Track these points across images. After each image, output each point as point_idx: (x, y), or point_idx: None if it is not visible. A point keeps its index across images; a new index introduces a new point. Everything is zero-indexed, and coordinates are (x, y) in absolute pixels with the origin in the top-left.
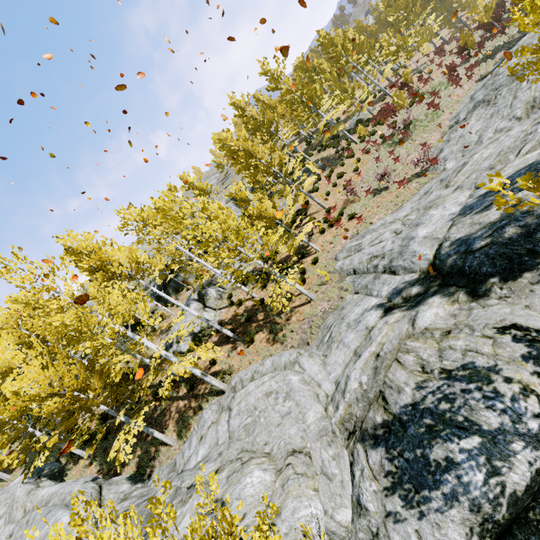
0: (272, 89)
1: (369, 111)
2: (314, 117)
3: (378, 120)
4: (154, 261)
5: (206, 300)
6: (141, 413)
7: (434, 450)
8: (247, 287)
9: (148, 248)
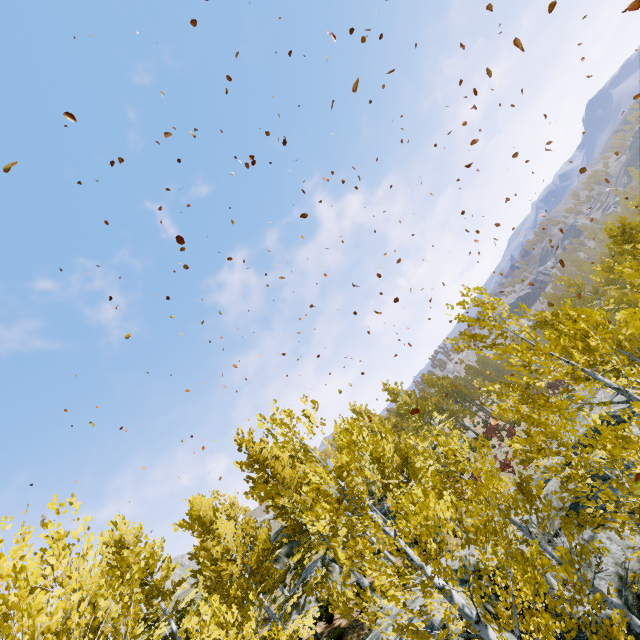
0: (392, 400)
1: (474, 432)
2: (428, 424)
3: (485, 437)
4: (260, 532)
5: (330, 572)
6: (308, 611)
7: (596, 495)
8: (380, 559)
9: (196, 567)
